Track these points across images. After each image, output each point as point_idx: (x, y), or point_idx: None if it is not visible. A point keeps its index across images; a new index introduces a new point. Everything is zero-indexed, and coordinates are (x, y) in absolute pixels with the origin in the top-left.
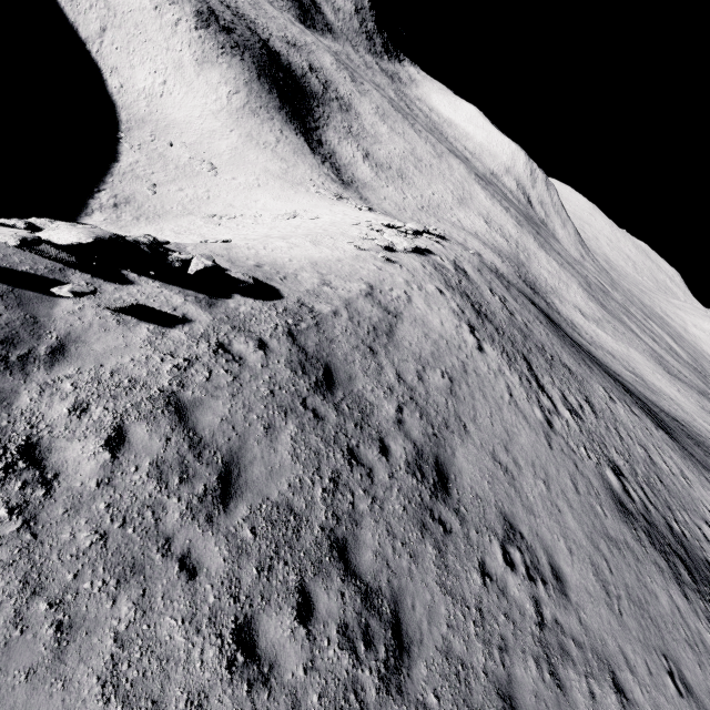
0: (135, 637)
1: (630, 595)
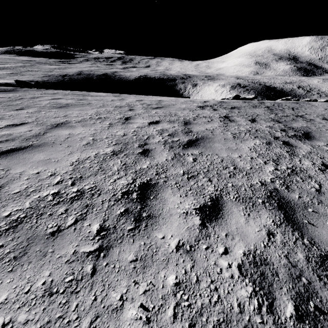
0: None
1: None
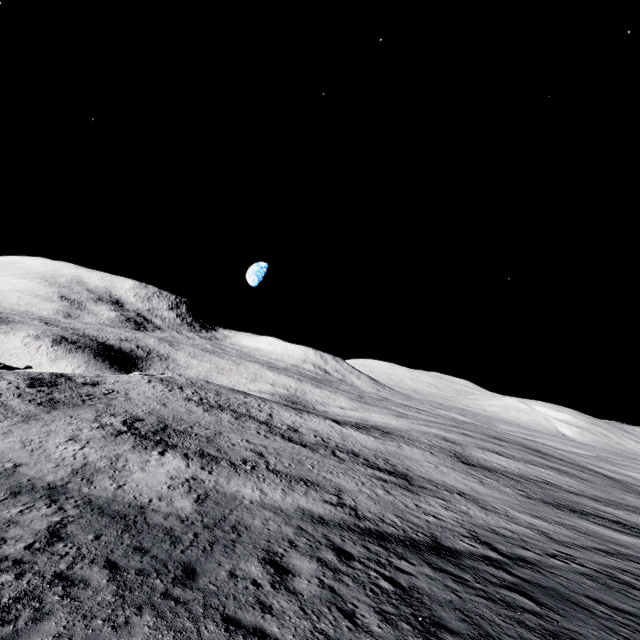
0: (5, 377)
1: (161, 400)
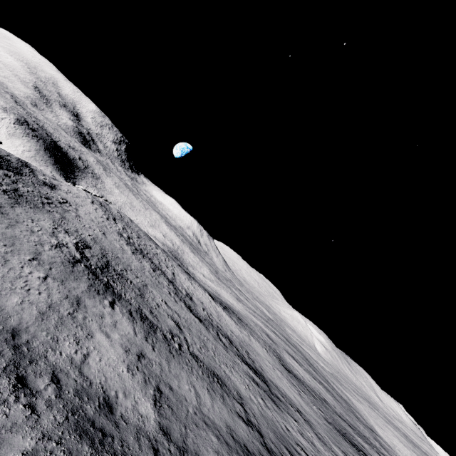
0: None
1: (101, 227)
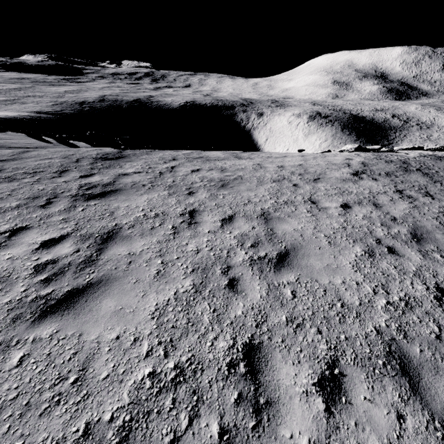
0: None
1: None
